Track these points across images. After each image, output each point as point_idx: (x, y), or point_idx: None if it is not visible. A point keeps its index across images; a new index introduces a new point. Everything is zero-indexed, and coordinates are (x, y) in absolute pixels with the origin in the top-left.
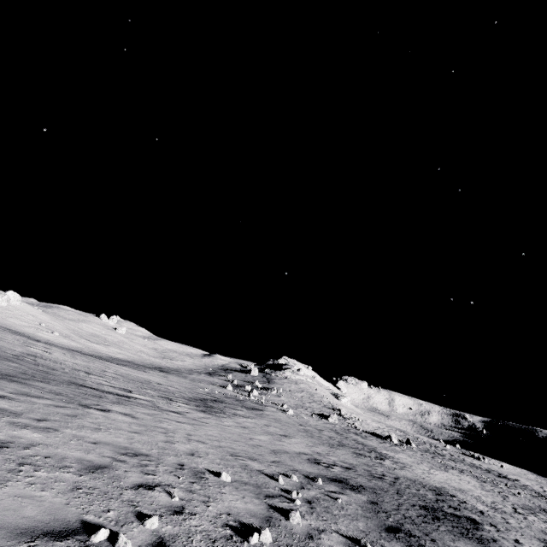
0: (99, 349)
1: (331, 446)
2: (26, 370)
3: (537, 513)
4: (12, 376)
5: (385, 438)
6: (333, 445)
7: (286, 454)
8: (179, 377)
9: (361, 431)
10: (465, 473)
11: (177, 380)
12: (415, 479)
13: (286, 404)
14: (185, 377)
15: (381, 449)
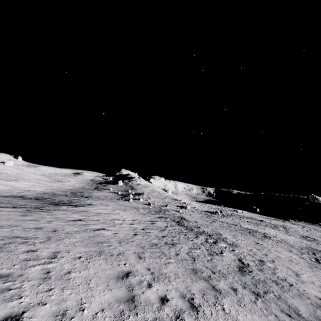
0: (21, 187)
1: (260, 238)
2: (236, 286)
3: (312, 241)
4: (297, 314)
5: (216, 213)
6: (255, 236)
7: (317, 266)
8: (102, 200)
9: (203, 211)
10: (261, 225)
11: (114, 206)
12: (304, 247)
13: (161, 203)
14: (101, 198)
15: (240, 225)
